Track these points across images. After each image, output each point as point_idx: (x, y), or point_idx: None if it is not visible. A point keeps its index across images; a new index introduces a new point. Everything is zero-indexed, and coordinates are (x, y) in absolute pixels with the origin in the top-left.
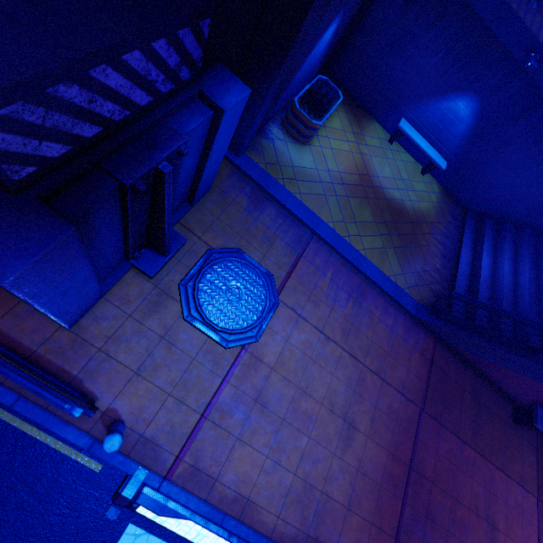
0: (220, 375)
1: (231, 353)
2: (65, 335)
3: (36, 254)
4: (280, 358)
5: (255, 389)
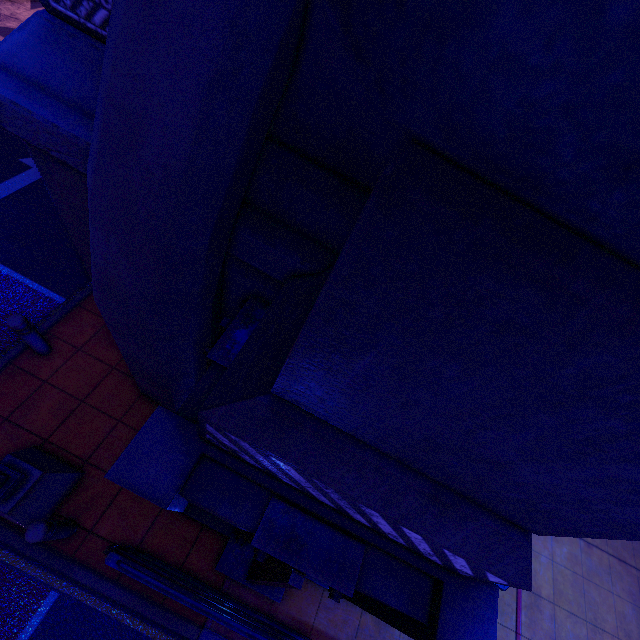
0: (510, 628)
1: (509, 595)
2: (369, 619)
3: (494, 634)
4: (555, 586)
5: (548, 636)
